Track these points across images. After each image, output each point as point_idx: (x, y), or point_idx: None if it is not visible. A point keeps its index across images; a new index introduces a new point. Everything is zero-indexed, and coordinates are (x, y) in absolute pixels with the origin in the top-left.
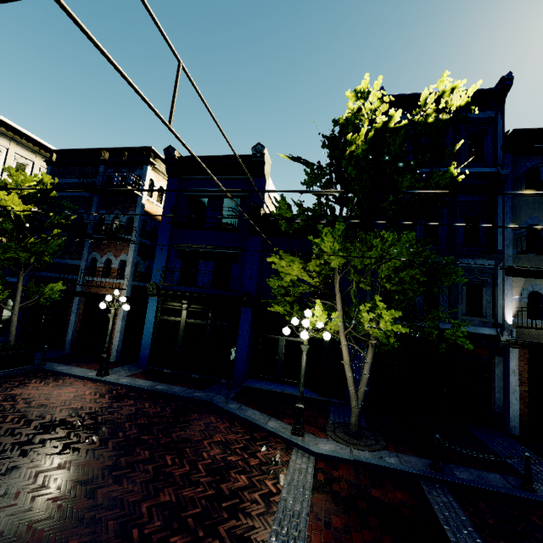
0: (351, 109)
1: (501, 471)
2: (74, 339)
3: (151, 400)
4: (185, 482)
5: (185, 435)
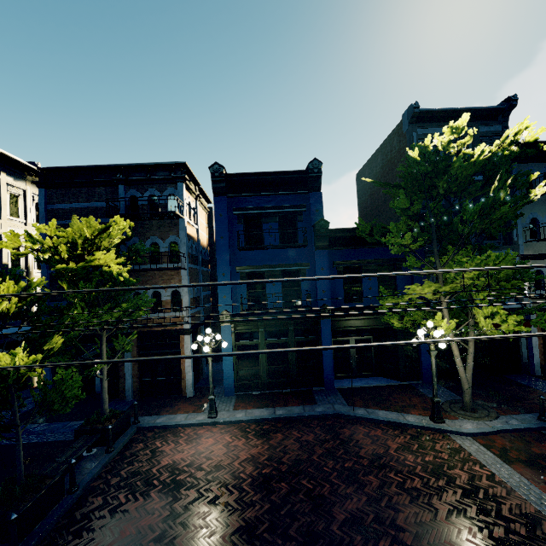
0: (444, 142)
1: None
2: (134, 384)
3: (290, 427)
4: (433, 490)
5: (369, 452)
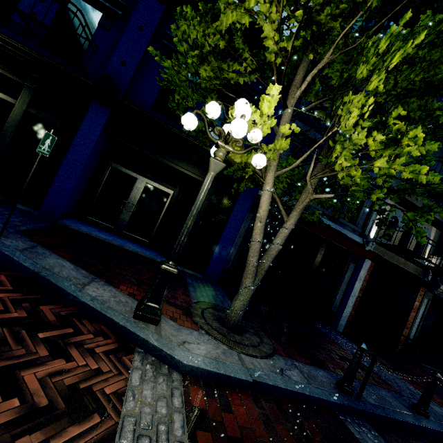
0: None
1: (377, 382)
2: None
3: None
4: None
5: None
